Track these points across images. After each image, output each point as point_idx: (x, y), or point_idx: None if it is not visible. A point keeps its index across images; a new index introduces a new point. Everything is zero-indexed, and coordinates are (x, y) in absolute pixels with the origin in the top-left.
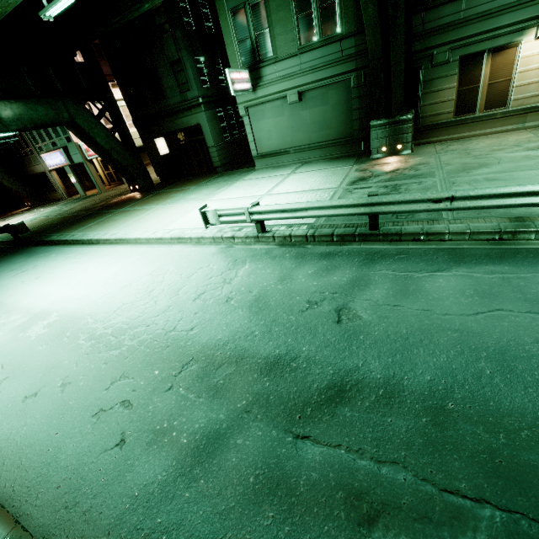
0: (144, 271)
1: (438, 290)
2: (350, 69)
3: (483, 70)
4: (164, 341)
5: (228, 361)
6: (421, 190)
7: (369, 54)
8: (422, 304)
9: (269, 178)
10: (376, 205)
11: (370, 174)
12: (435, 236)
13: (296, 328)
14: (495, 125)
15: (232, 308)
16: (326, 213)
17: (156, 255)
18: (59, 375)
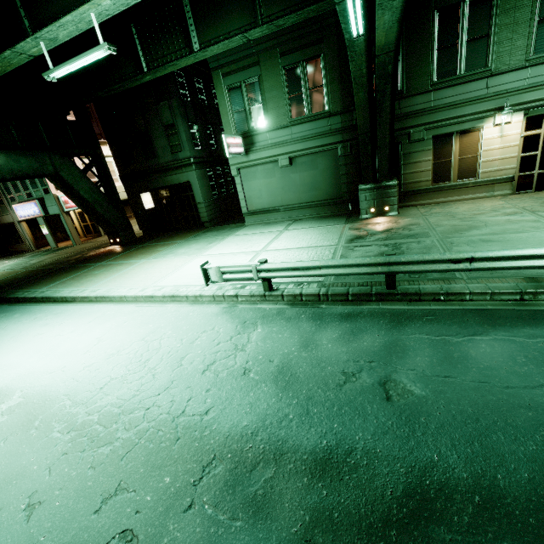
0: (134, 335)
1: (485, 357)
2: (337, 141)
3: (453, 147)
4: (172, 431)
5: (264, 459)
6: (423, 249)
7: (358, 129)
8: (475, 374)
9: (261, 234)
10: (393, 265)
11: (366, 233)
12: (456, 296)
13: (340, 409)
14: (468, 192)
15: (252, 383)
16: (341, 272)
17: (147, 316)
18: (23, 489)
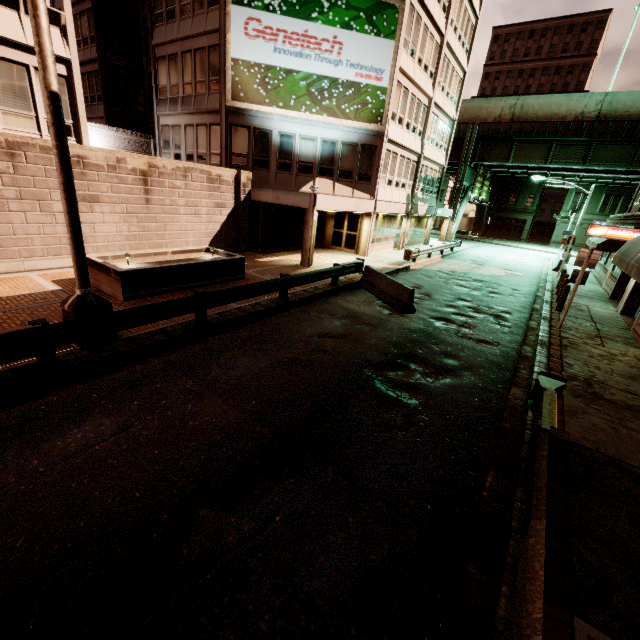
0: None
1: None
2: None
3: None
4: None
5: None
6: None
7: None
8: None
9: None
10: None
11: None
12: None
13: None
14: None
15: None
16: None
17: None
18: None
